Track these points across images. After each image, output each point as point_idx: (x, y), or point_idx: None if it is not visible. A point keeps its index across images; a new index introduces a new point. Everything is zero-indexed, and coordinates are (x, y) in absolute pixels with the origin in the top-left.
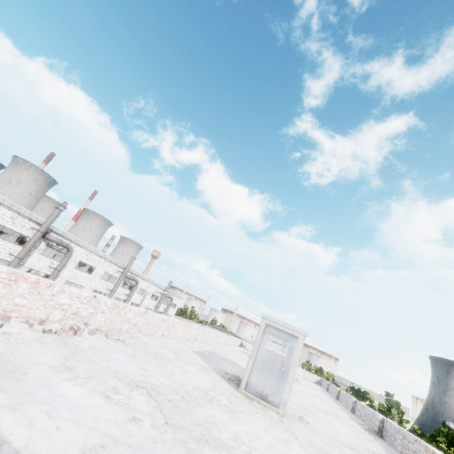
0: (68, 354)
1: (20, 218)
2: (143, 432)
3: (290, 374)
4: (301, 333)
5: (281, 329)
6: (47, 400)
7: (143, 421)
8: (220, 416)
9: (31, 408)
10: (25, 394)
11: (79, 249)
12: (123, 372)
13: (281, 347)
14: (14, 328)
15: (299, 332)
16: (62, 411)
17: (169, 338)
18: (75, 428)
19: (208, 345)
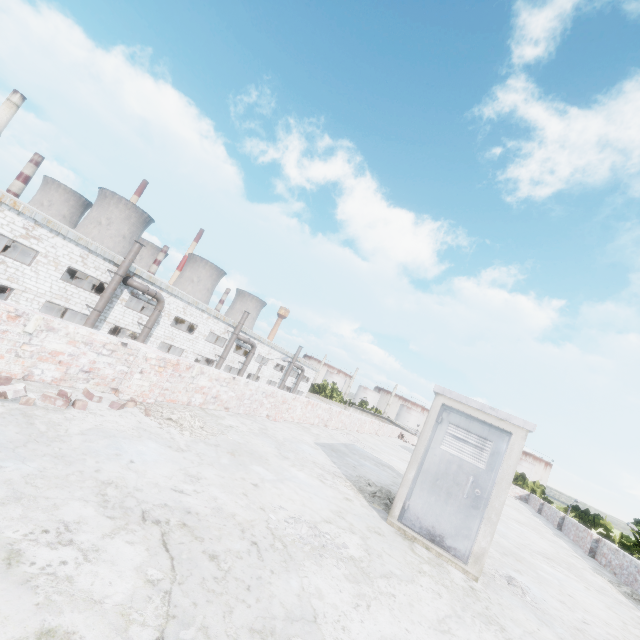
0: (8, 442)
1: (92, 257)
2: None
3: (492, 502)
4: (518, 425)
5: (475, 416)
6: None
7: None
8: (333, 595)
9: None
10: None
11: (172, 300)
12: (131, 483)
13: (475, 451)
14: None
15: (515, 424)
16: None
17: (279, 421)
18: None
19: (346, 434)
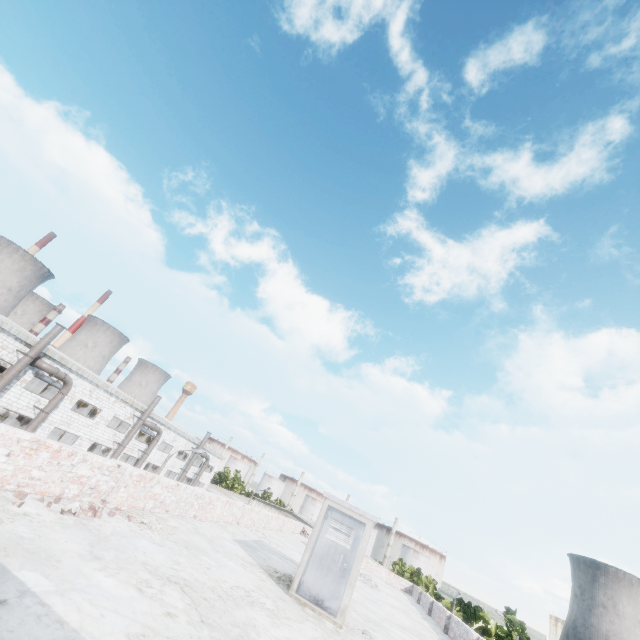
0: (92, 540)
1: (2, 336)
2: (179, 627)
3: (353, 571)
4: (369, 518)
5: (347, 513)
6: (86, 589)
7: (179, 616)
8: (261, 620)
9: (75, 596)
10: (65, 581)
11: (80, 382)
12: (153, 563)
13: (345, 537)
14: (32, 508)
15: (368, 517)
16: (102, 601)
17: (203, 520)
18: (117, 617)
19: (256, 531)
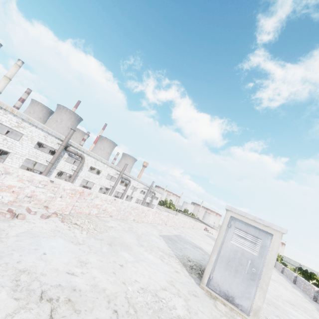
0: None
1: (49, 137)
2: None
3: (263, 277)
4: (276, 230)
5: (250, 224)
6: None
7: None
8: None
9: None
10: None
11: (89, 158)
12: (40, 269)
13: (251, 245)
14: None
15: (274, 229)
16: None
17: (140, 222)
18: None
19: (177, 229)
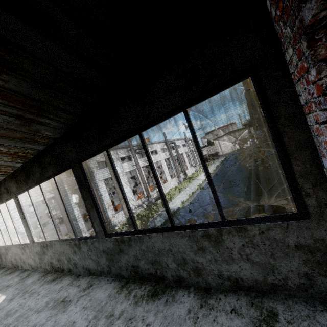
0: None
1: (121, 150)
2: None
3: None
4: None
5: None
6: None
7: None
8: None
9: None
10: None
11: None
12: None
13: None
14: None
15: None
16: None
17: None
18: None
19: None
